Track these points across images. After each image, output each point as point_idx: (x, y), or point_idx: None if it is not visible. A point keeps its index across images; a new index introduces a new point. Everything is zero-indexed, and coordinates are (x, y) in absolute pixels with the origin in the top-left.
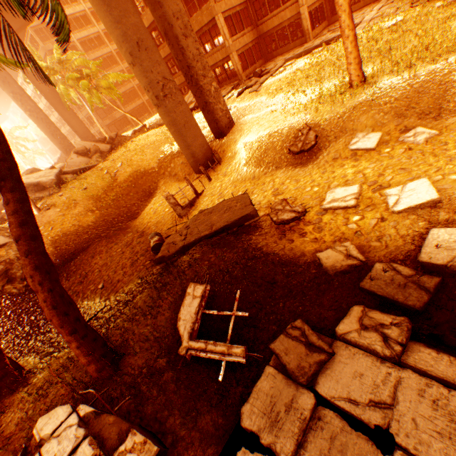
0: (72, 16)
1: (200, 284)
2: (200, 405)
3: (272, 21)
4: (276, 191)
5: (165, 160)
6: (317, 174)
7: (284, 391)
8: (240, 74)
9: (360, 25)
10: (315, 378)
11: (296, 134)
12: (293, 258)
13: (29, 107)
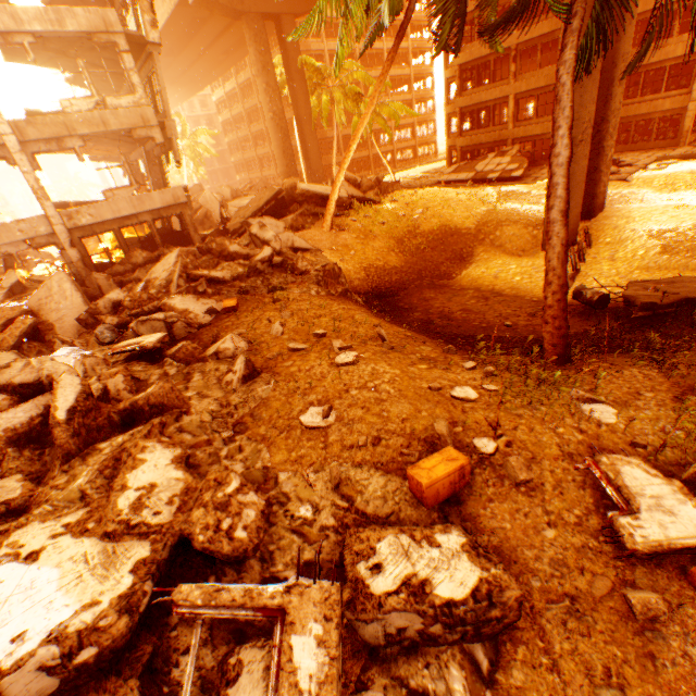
0: (334, 20)
1: None
2: None
3: (638, 107)
4: None
5: (487, 225)
6: None
7: None
8: None
9: None
10: None
11: None
12: None
13: (275, 108)
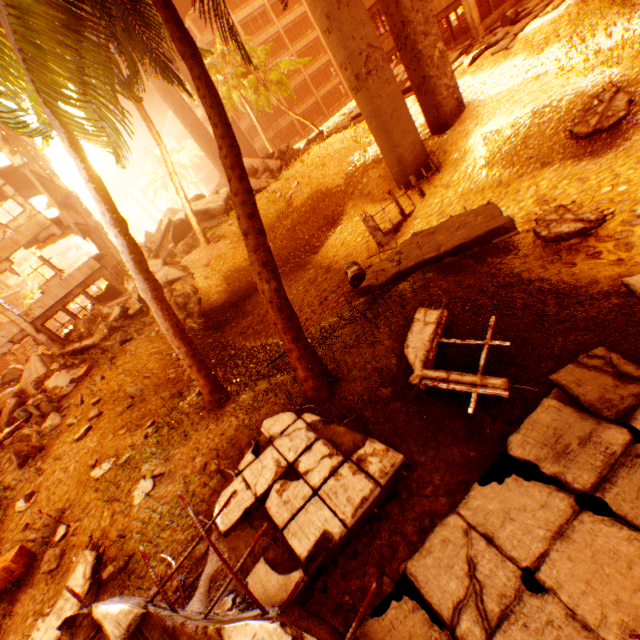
0: None
1: (433, 309)
2: (440, 437)
3: None
4: (542, 199)
5: (355, 174)
6: (625, 166)
7: (576, 425)
8: (475, 27)
9: None
10: (629, 414)
11: (586, 104)
12: (576, 287)
13: (190, 121)
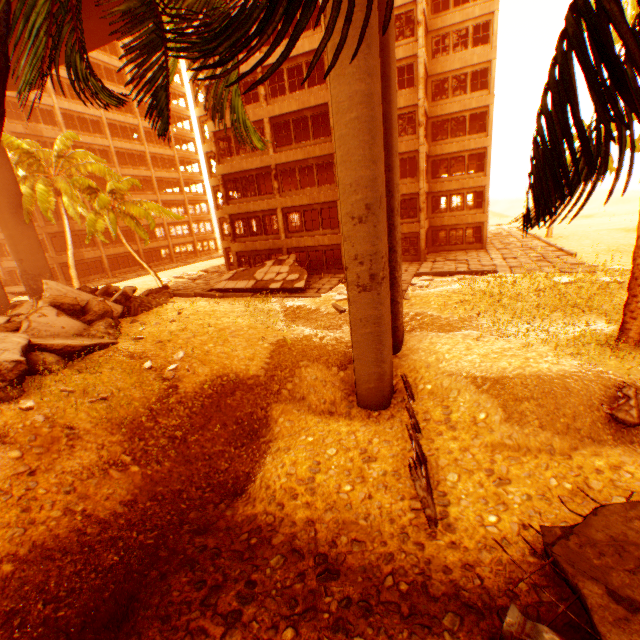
0: (77, 114)
1: None
2: None
3: None
4: None
5: (280, 366)
6: None
7: None
8: None
9: (498, 267)
10: None
11: (603, 390)
12: None
13: None
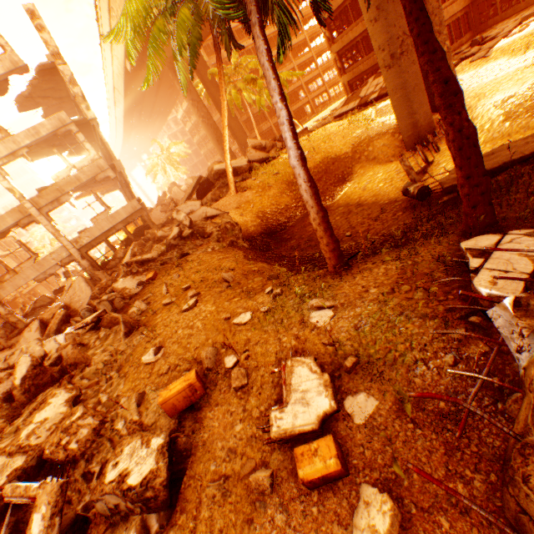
0: (234, 29)
1: None
2: None
3: None
4: None
5: (360, 145)
6: None
7: None
8: None
9: None
10: None
11: None
12: None
13: (202, 113)
